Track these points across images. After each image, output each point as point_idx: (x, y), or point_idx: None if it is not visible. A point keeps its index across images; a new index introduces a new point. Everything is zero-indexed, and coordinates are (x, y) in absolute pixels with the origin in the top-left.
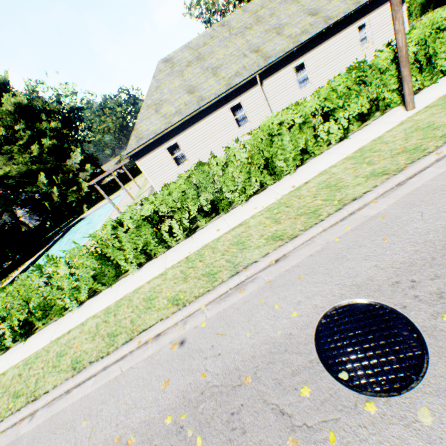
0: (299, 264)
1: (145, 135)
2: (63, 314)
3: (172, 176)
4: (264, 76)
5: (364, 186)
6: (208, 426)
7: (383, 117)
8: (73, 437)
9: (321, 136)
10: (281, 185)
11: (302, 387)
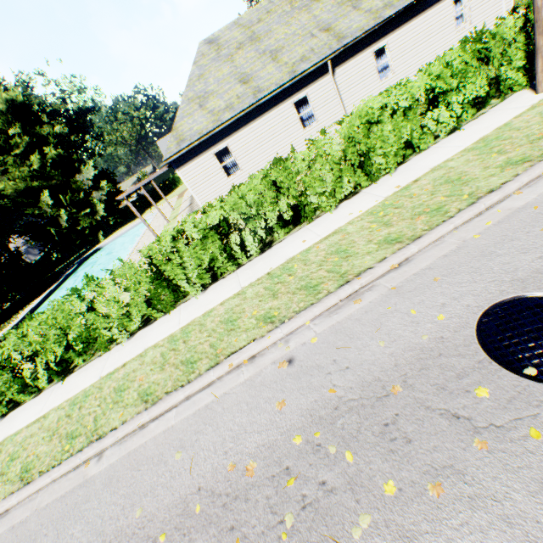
0: (430, 266)
1: (187, 136)
2: (108, 348)
3: (221, 190)
4: (337, 62)
5: (501, 176)
6: (355, 440)
7: (504, 103)
8: (167, 471)
9: (429, 126)
10: (379, 187)
11: (476, 388)
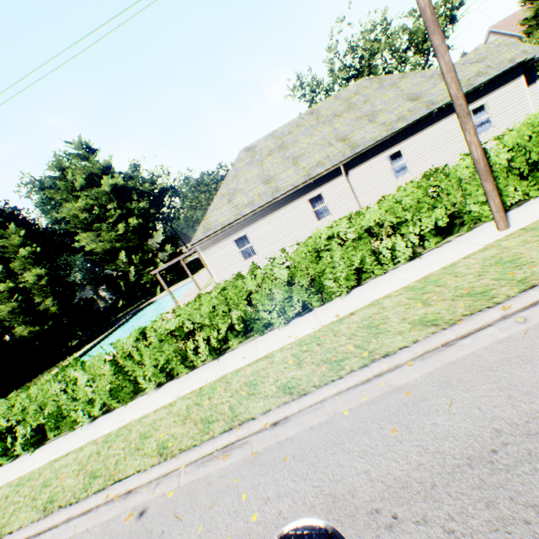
0: (294, 437)
1: (213, 226)
2: (74, 428)
3: (238, 270)
4: (350, 165)
5: (405, 337)
6: None
7: (470, 233)
8: None
9: (384, 253)
10: (327, 310)
11: None
